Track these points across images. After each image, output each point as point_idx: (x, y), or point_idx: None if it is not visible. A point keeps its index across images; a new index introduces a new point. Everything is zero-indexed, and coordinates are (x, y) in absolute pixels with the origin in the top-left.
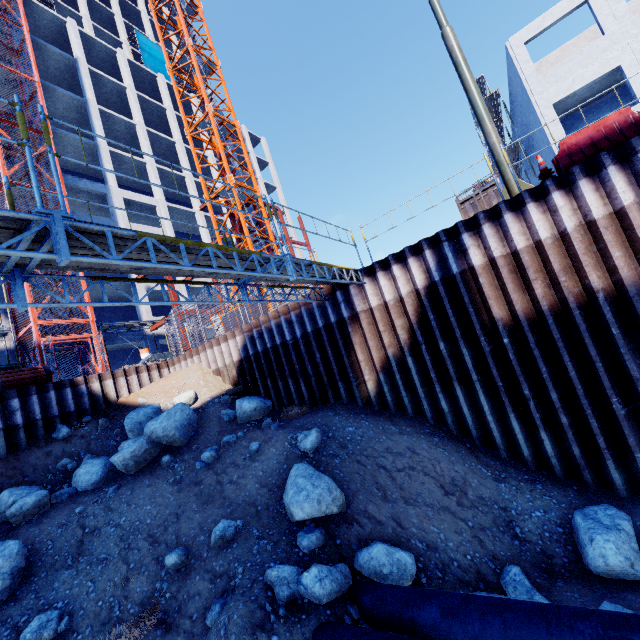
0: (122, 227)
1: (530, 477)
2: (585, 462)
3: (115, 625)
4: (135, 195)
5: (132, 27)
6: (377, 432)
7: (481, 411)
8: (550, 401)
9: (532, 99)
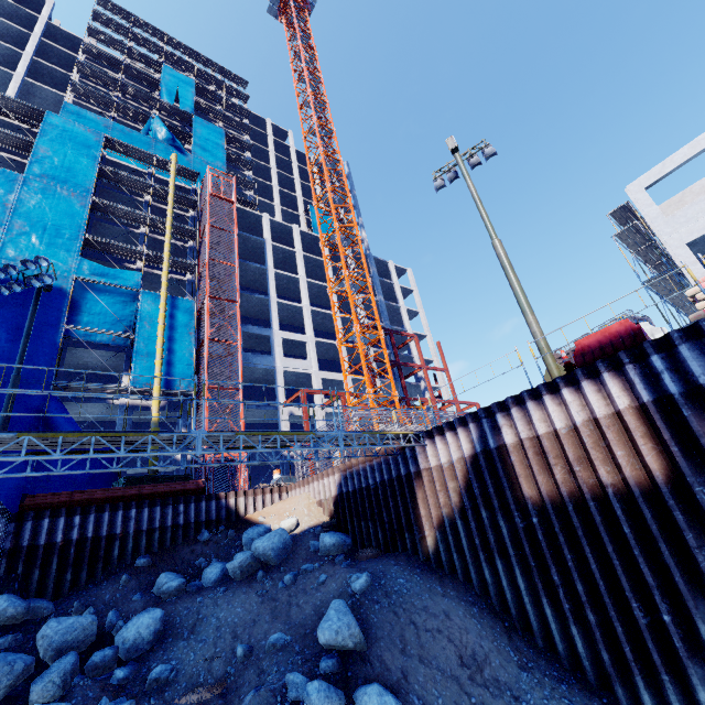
0: (278, 362)
1: (559, 675)
2: (616, 672)
3: (198, 687)
4: (291, 334)
5: (309, 202)
6: (423, 589)
7: (520, 589)
8: (578, 592)
9: (661, 239)
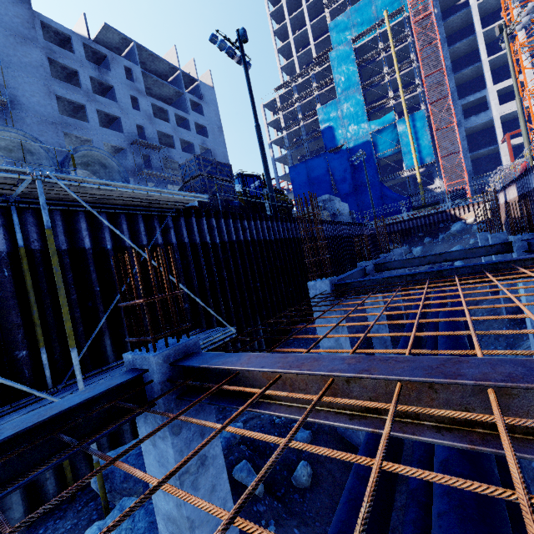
0: (493, 113)
1: None
2: None
3: None
4: (505, 82)
5: None
6: None
7: None
8: None
9: None
